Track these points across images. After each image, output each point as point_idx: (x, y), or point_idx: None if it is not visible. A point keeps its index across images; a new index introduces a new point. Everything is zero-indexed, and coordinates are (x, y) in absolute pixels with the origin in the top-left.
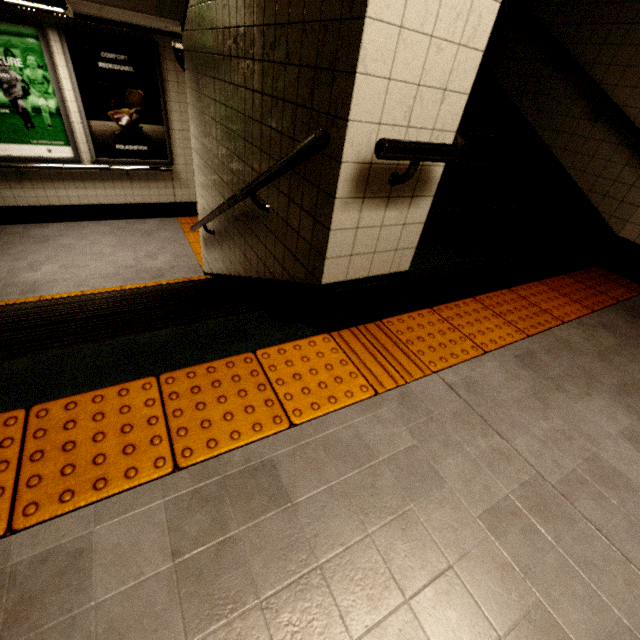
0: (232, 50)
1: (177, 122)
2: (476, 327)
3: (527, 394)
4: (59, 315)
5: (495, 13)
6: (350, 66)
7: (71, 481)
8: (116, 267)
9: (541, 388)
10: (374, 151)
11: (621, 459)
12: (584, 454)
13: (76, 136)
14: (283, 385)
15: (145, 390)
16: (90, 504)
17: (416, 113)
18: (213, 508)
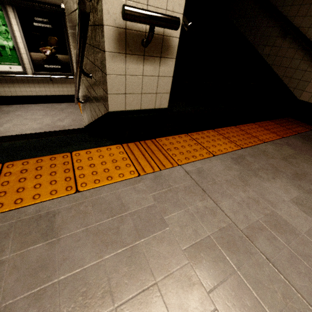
0: None
1: None
2: (211, 143)
3: (235, 177)
4: None
5: None
6: None
7: None
8: (42, 125)
9: (244, 174)
10: (121, 15)
11: (290, 215)
12: (266, 211)
13: (24, 60)
14: (81, 170)
15: None
16: None
17: None
18: None
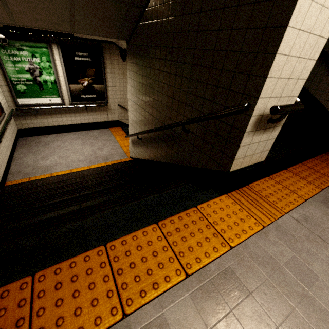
0: (167, 57)
1: (110, 82)
2: (295, 186)
3: None
4: (81, 187)
5: (324, 43)
6: (263, 74)
7: (141, 285)
8: (84, 156)
9: None
10: (269, 111)
11: None
12: None
13: (63, 92)
14: (217, 225)
15: (154, 231)
16: (155, 297)
17: (284, 90)
18: (214, 297)
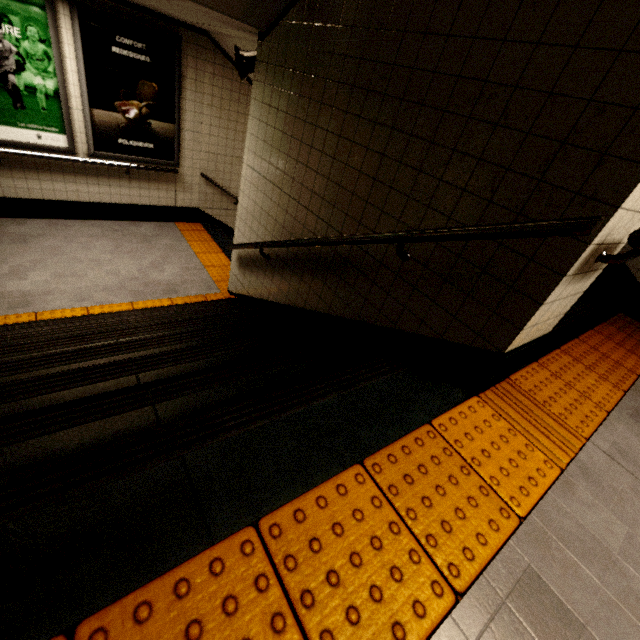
0: (375, 85)
1: (189, 122)
2: (583, 383)
3: None
4: (139, 359)
5: None
6: None
7: (366, 633)
8: (120, 278)
9: None
10: (629, 238)
11: None
12: None
13: (74, 124)
14: (481, 466)
15: (361, 484)
16: None
17: None
18: None
